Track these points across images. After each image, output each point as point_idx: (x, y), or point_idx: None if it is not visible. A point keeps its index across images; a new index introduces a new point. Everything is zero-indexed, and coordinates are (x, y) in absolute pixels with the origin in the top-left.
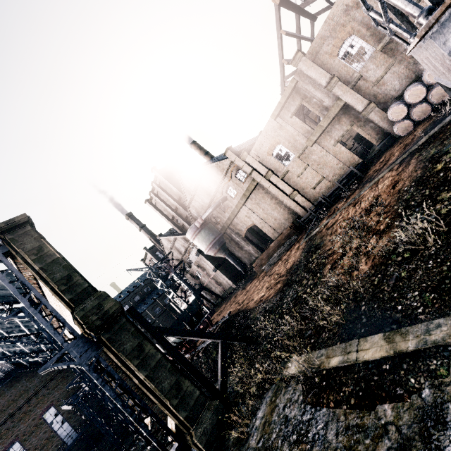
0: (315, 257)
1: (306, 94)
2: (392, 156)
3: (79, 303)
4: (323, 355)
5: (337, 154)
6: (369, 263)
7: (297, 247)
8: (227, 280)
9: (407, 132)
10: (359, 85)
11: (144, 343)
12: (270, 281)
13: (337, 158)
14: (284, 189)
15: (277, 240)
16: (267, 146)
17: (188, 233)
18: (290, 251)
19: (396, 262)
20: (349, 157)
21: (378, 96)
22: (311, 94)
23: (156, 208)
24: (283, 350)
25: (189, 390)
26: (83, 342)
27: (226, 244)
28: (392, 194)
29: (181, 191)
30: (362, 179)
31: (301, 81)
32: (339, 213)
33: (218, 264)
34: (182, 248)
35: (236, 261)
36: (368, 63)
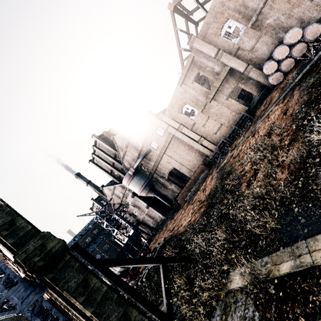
0: (229, 180)
1: (201, 65)
2: (273, 98)
3: (21, 246)
4: (268, 263)
5: (229, 106)
6: (286, 172)
7: (211, 178)
8: (158, 214)
9: (280, 80)
10: (239, 54)
11: (89, 277)
12: (193, 208)
13: (230, 109)
14: (193, 137)
15: (193, 176)
16: (177, 106)
17: (124, 180)
18: (205, 182)
19: (315, 163)
20: (238, 107)
21: (253, 60)
22: (205, 64)
23: (98, 166)
24: (221, 264)
25: (137, 319)
26: (25, 286)
27: (154, 186)
28: (285, 118)
29: (116, 150)
30: (252, 119)
31: (196, 56)
32: (240, 145)
33: (150, 202)
34: (120, 194)
35: (163, 198)
36: (243, 37)
